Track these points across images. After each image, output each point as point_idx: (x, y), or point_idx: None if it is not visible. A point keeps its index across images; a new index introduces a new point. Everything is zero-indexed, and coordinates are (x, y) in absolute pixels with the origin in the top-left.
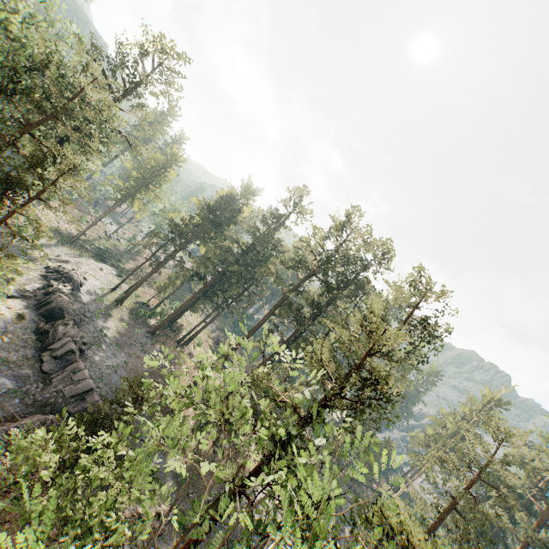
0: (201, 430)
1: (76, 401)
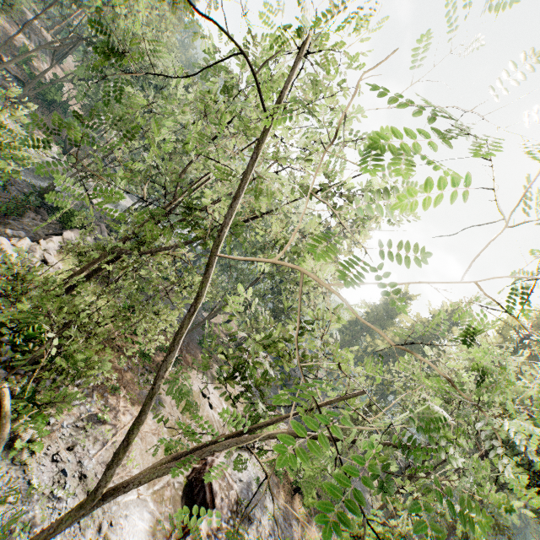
0: None
1: None
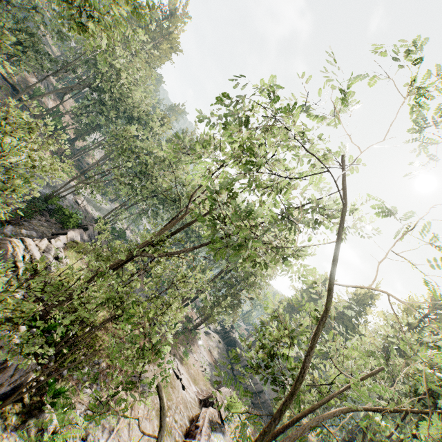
0: None
1: (255, 396)
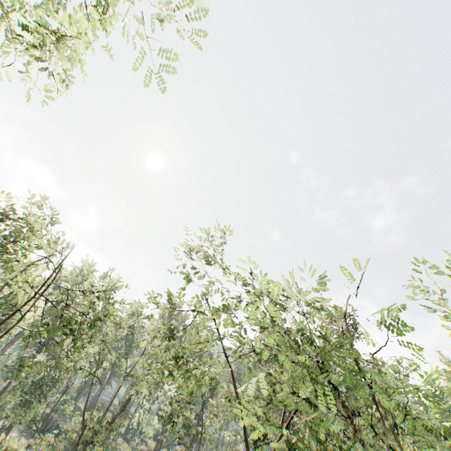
0: (126, 440)
1: None
